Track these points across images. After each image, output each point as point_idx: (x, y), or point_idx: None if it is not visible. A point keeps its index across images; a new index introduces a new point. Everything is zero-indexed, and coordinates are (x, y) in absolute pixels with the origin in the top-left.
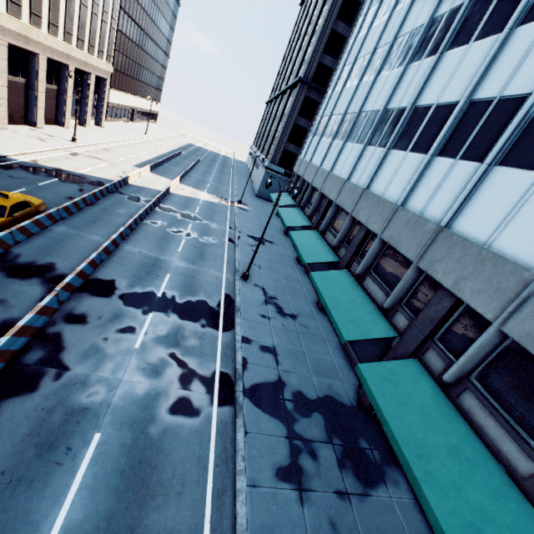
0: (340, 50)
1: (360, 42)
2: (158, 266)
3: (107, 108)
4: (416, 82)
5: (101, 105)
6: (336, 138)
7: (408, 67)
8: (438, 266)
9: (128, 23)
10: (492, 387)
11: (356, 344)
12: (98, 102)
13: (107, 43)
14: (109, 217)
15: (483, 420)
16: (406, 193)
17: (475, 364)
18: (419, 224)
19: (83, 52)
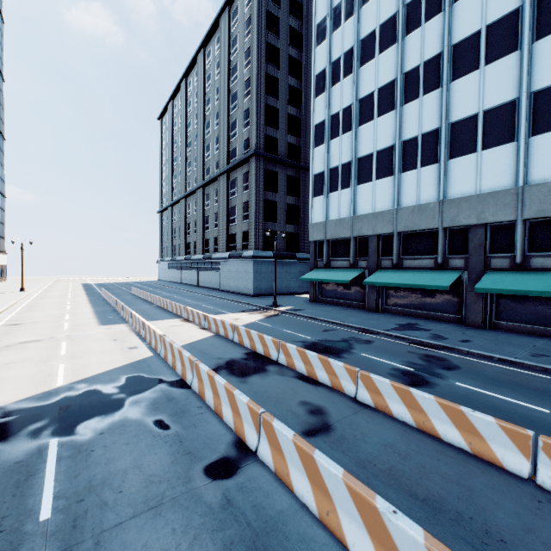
0: (277, 120)
1: (354, 84)
2: None
3: None
4: None
5: None
6: (406, 168)
7: (533, 45)
8: None
9: None
10: None
11: None
12: None
13: None
14: (365, 446)
15: None
16: None
17: None
18: None
19: None
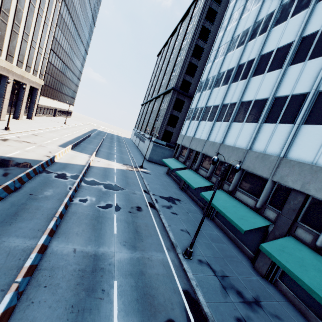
0: (195, 72)
1: (220, 63)
2: (99, 270)
3: (37, 108)
4: (308, 75)
5: (32, 105)
6: (218, 120)
7: (288, 68)
8: None
9: (55, 59)
10: None
11: None
12: (31, 103)
13: (40, 67)
14: (35, 203)
15: None
16: None
17: None
18: None
19: (21, 70)
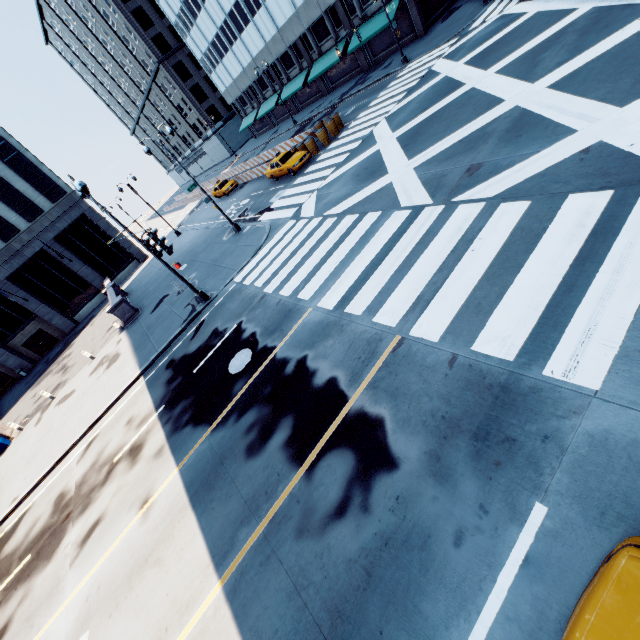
0: (148, 17)
1: None
2: None
3: None
4: None
5: None
6: (231, 45)
7: None
8: (326, 2)
9: None
10: (366, 1)
11: (348, 70)
12: None
13: None
14: None
15: (373, 9)
16: (292, 4)
17: (359, 4)
18: (308, 3)
19: None
